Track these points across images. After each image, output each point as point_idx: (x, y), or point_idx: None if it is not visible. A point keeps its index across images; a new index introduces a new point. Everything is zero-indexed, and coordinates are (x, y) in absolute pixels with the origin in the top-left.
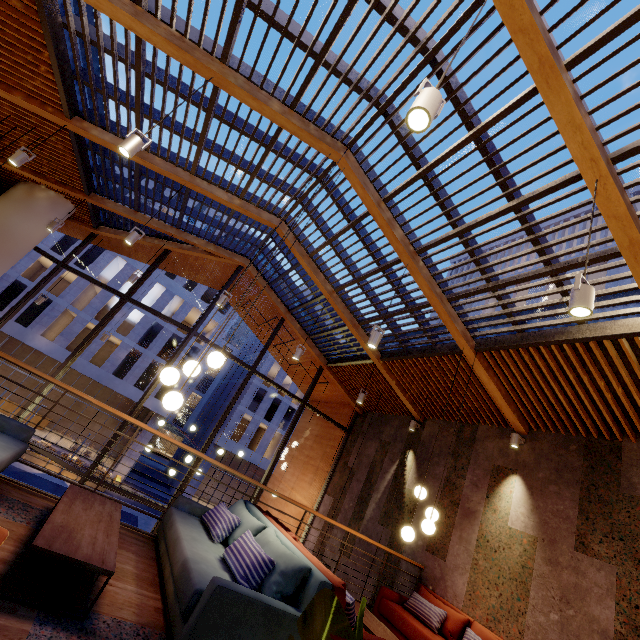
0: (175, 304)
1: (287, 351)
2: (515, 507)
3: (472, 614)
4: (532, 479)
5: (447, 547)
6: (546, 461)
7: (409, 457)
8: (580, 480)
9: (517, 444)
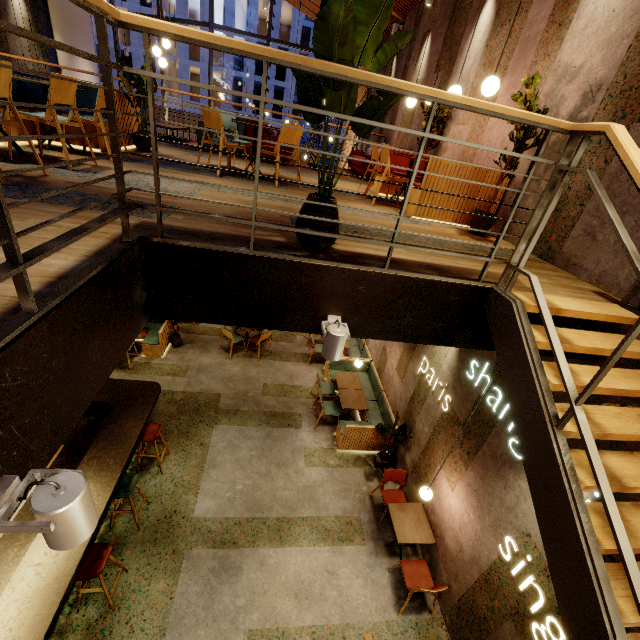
0: (244, 2)
1: (310, 4)
2: (423, 63)
3: (396, 146)
4: (434, 31)
5: (396, 116)
6: (443, 7)
7: (394, 63)
8: (451, 12)
9: (429, 2)
